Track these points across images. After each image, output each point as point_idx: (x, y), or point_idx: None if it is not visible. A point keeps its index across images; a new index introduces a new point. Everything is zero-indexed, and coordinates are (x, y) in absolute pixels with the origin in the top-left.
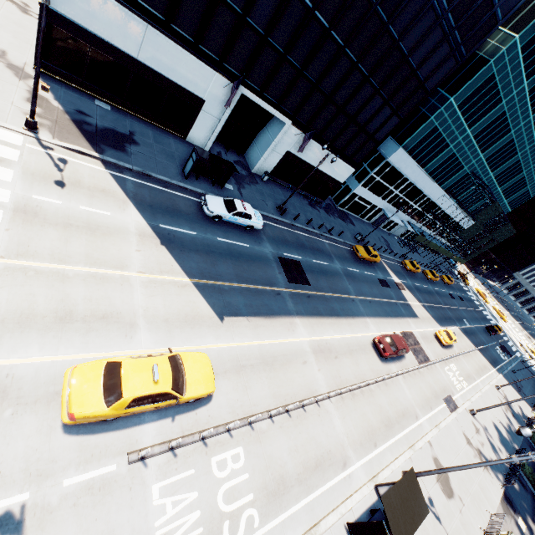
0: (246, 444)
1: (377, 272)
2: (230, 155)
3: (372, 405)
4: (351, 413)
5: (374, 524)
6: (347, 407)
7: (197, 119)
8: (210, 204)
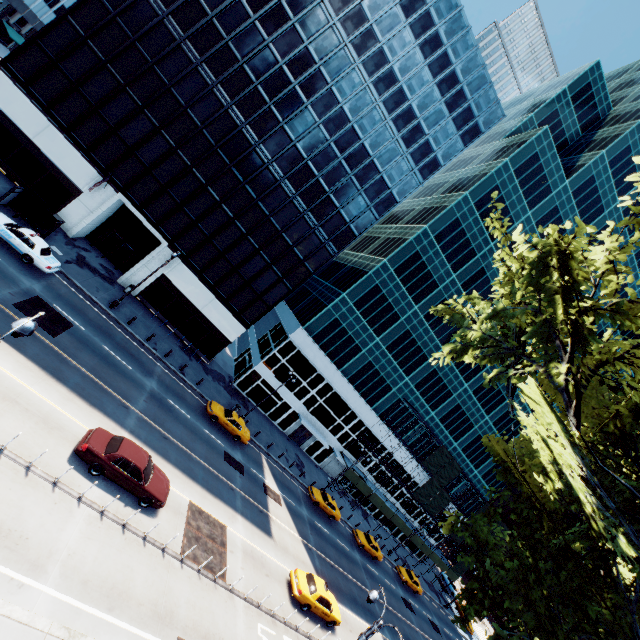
0: None
1: (235, 450)
2: (103, 261)
3: None
4: None
5: None
6: None
7: (71, 205)
8: None
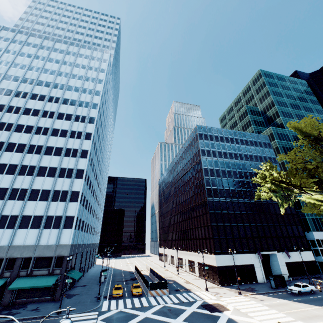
0: None
1: None
2: None
3: None
4: None
5: None
6: None
7: (255, 272)
8: (292, 288)
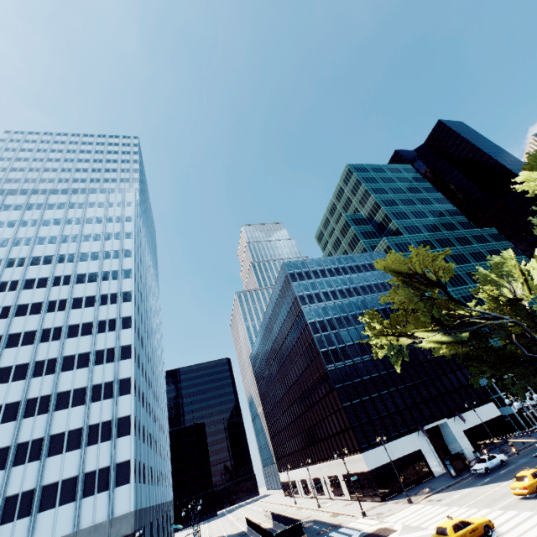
0: None
1: None
2: None
3: None
4: None
5: None
6: None
7: (427, 460)
8: (476, 467)
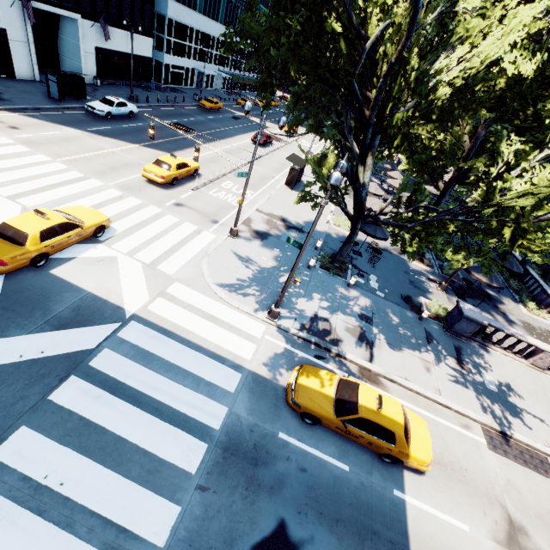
0: (229, 181)
1: (226, 114)
2: None
3: (271, 162)
4: (263, 166)
5: (290, 171)
6: (260, 165)
7: (11, 52)
8: (96, 107)
